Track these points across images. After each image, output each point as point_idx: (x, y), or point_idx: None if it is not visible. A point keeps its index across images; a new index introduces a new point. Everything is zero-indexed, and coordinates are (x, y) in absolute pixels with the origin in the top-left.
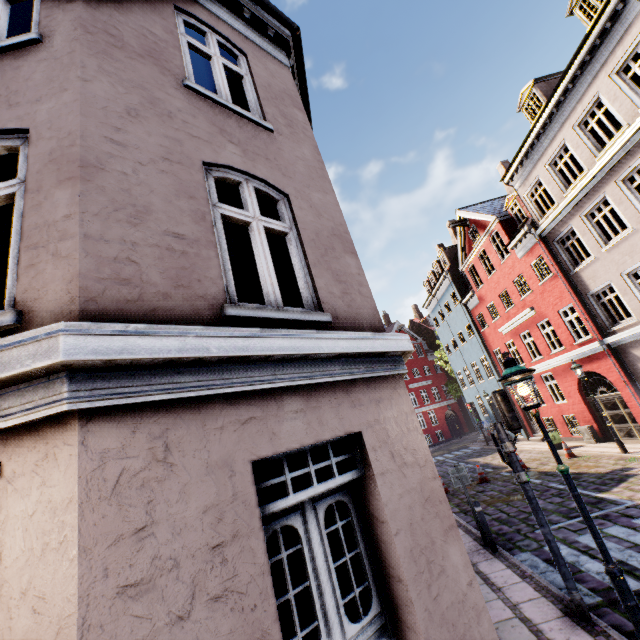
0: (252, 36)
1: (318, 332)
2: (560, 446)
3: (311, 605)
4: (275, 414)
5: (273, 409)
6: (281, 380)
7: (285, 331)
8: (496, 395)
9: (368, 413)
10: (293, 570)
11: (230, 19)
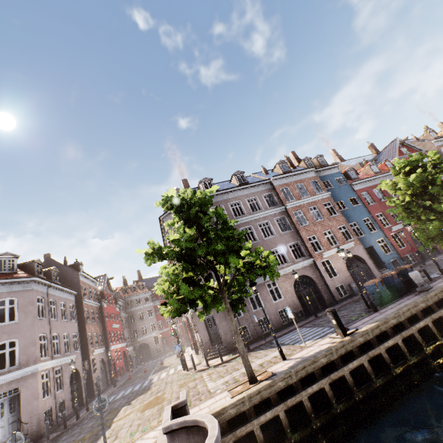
0: (21, 288)
1: (13, 372)
2: (184, 352)
3: (4, 412)
4: (2, 387)
5: (2, 387)
6: (4, 382)
7: (5, 375)
8: (85, 362)
9: (24, 382)
10: (2, 408)
11: (15, 289)
